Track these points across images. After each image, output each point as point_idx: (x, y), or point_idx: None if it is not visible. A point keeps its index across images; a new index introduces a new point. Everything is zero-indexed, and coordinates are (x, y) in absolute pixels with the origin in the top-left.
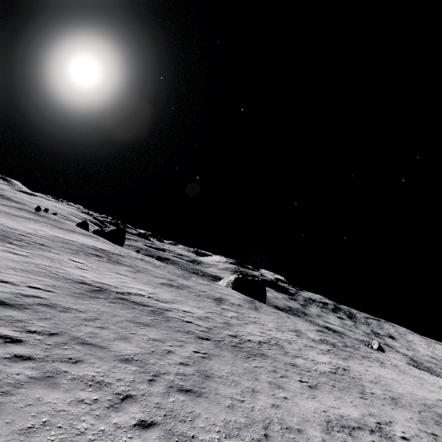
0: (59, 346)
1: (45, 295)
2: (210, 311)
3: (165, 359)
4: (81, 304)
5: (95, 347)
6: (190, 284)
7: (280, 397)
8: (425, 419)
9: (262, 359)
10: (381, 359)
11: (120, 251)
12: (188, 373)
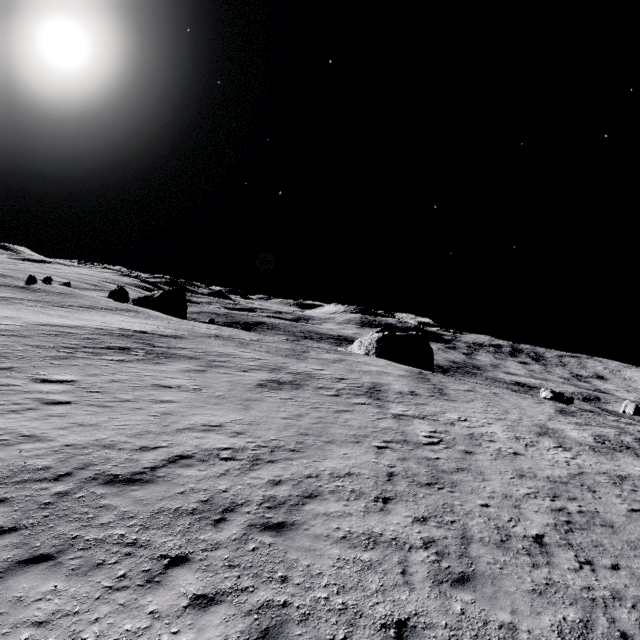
0: None
1: None
2: (383, 439)
3: None
4: None
5: None
6: (312, 367)
7: None
8: None
9: None
10: None
11: (176, 328)
12: None
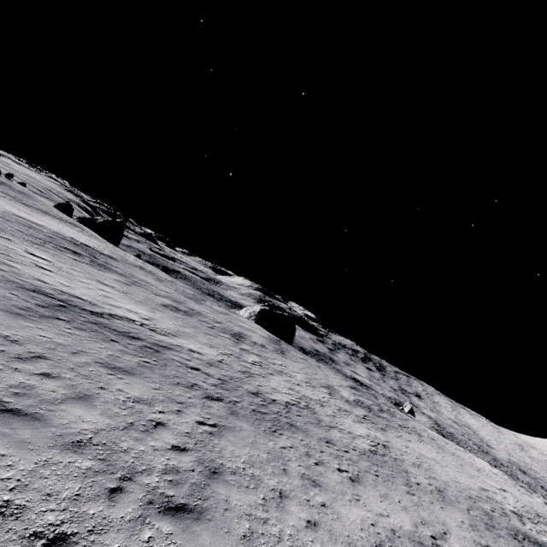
0: None
1: None
2: (226, 352)
3: (149, 440)
4: (19, 327)
5: (18, 418)
6: (203, 310)
7: (317, 504)
8: (476, 522)
9: (291, 433)
10: (418, 429)
11: (112, 252)
12: (185, 469)
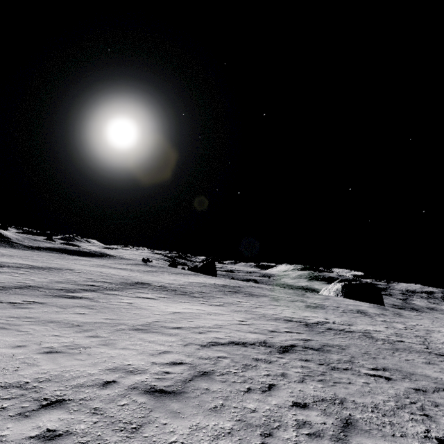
0: (409, 378)
1: (305, 337)
2: (383, 326)
3: None
4: (331, 340)
5: (423, 376)
6: (317, 301)
7: None
8: None
9: None
10: None
11: (231, 283)
12: None
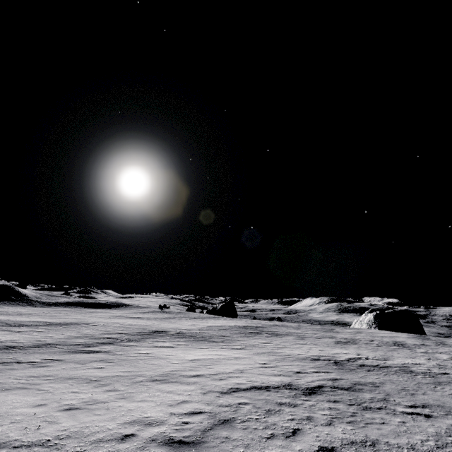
0: None
1: (335, 376)
2: (424, 358)
3: None
4: (363, 377)
5: None
6: (348, 336)
7: None
8: None
9: None
10: None
11: (253, 323)
12: None
